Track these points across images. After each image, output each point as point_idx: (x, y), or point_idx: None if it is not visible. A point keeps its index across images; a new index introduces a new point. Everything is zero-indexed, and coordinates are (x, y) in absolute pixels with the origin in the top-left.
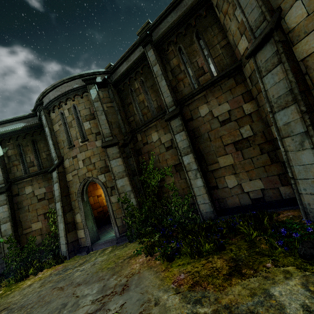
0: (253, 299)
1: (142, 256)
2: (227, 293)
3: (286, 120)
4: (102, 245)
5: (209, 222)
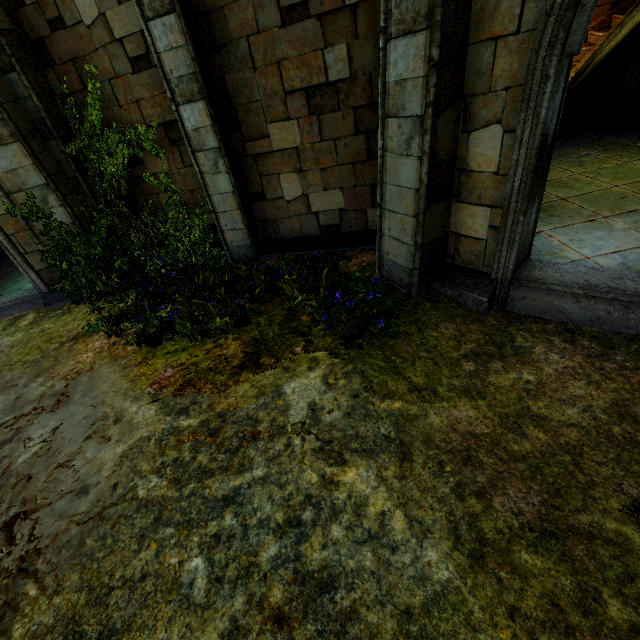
0: (259, 400)
1: (100, 336)
2: (228, 395)
3: (403, 72)
4: (8, 309)
5: (241, 268)
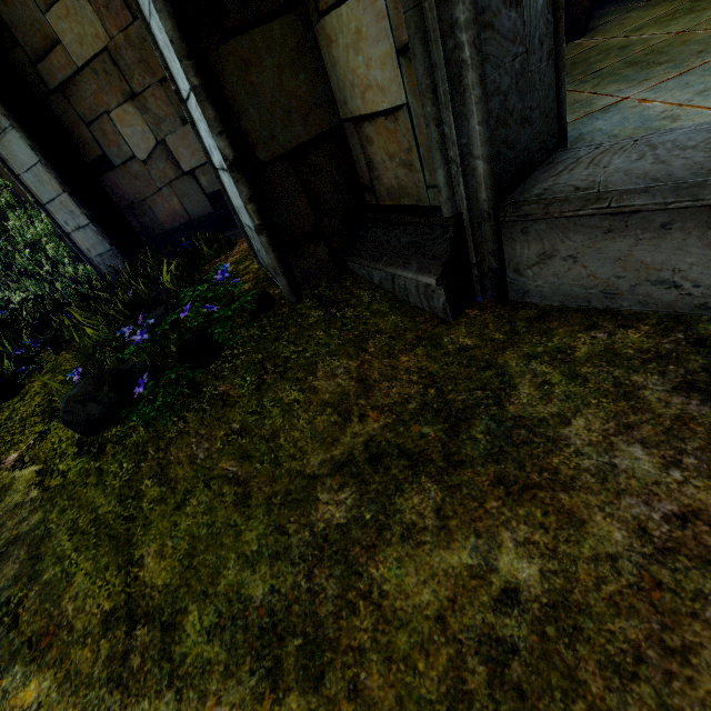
0: None
1: None
2: None
3: None
4: None
5: None
